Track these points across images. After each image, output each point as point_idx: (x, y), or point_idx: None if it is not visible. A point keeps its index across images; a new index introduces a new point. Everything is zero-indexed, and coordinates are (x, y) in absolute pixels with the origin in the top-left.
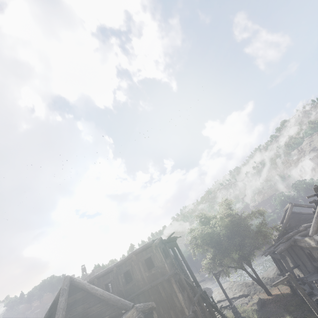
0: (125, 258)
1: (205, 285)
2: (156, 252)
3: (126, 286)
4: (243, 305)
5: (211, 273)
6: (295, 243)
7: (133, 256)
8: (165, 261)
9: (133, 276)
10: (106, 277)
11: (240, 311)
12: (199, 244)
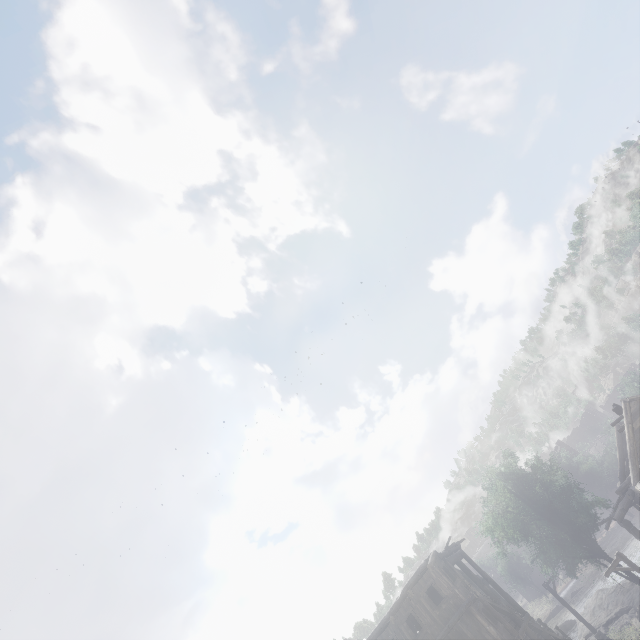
0: (400, 598)
1: (566, 617)
2: (437, 575)
3: (417, 639)
4: (624, 629)
5: (568, 588)
6: (636, 496)
7: (409, 592)
8: (453, 585)
9: (420, 620)
10: (384, 634)
11: (617, 639)
12: (499, 540)
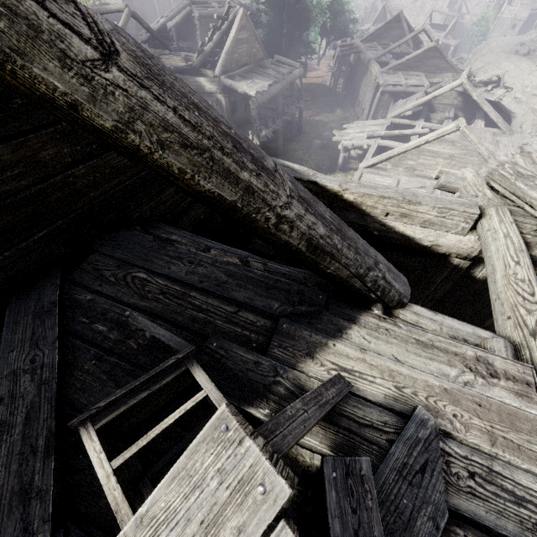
0: None
1: None
2: None
3: None
4: None
5: None
6: None
7: None
8: None
9: None
10: None
11: None
12: None
